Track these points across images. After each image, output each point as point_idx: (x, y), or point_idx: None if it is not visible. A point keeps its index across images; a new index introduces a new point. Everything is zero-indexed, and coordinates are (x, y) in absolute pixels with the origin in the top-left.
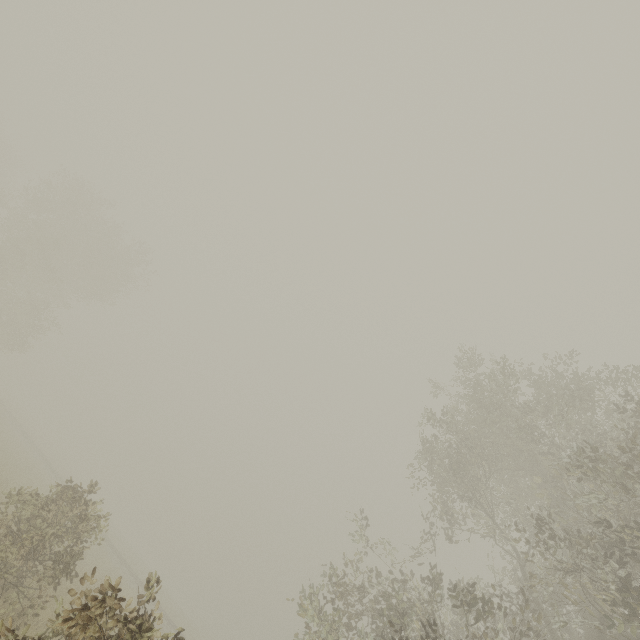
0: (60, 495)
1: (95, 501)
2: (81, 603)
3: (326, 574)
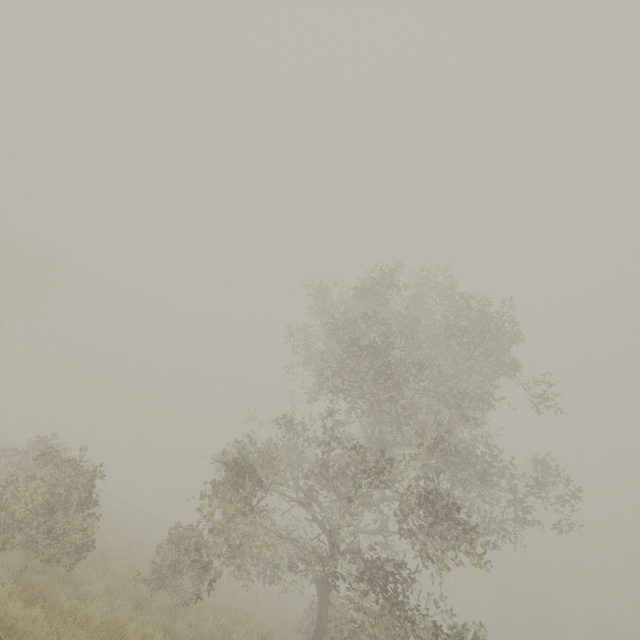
0: (35, 446)
1: (62, 444)
2: (39, 454)
3: (234, 445)
